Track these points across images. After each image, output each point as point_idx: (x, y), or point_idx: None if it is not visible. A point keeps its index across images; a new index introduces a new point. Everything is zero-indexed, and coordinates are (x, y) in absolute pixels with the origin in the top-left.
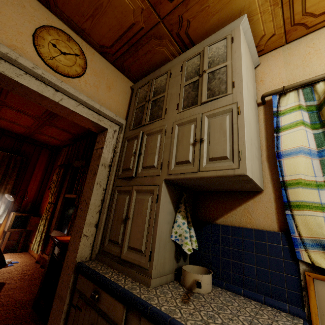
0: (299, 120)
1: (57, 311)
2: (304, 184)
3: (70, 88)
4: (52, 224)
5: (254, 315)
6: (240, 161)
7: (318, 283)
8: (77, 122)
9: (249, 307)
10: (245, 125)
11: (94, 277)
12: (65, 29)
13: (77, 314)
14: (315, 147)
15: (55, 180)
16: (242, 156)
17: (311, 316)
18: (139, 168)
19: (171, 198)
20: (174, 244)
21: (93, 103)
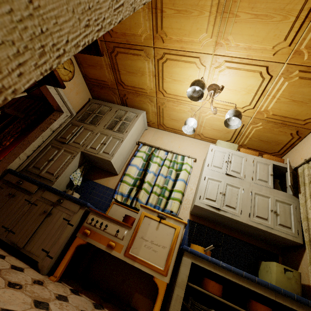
0: (142, 156)
1: None
2: (130, 176)
3: None
4: None
5: None
6: (112, 156)
7: (114, 205)
8: (48, 99)
9: None
10: (120, 146)
11: (22, 175)
12: (72, 58)
13: None
14: (140, 167)
15: None
16: (113, 155)
17: (106, 213)
18: (71, 141)
19: (79, 161)
20: (70, 180)
21: (64, 97)
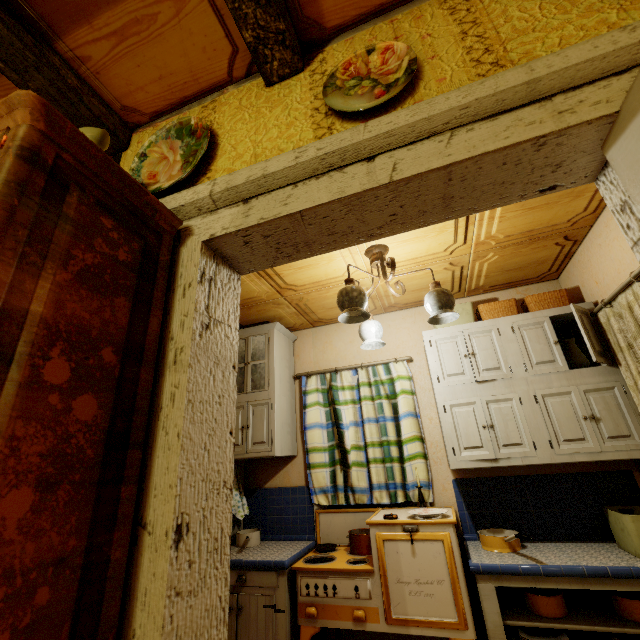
0: (317, 400)
1: None
2: (318, 449)
3: None
4: None
5: (284, 546)
6: (272, 446)
7: (321, 515)
8: None
9: (283, 544)
10: (275, 418)
11: None
12: None
13: None
14: (325, 421)
15: None
16: (273, 442)
17: (317, 537)
18: None
19: None
20: None
21: None
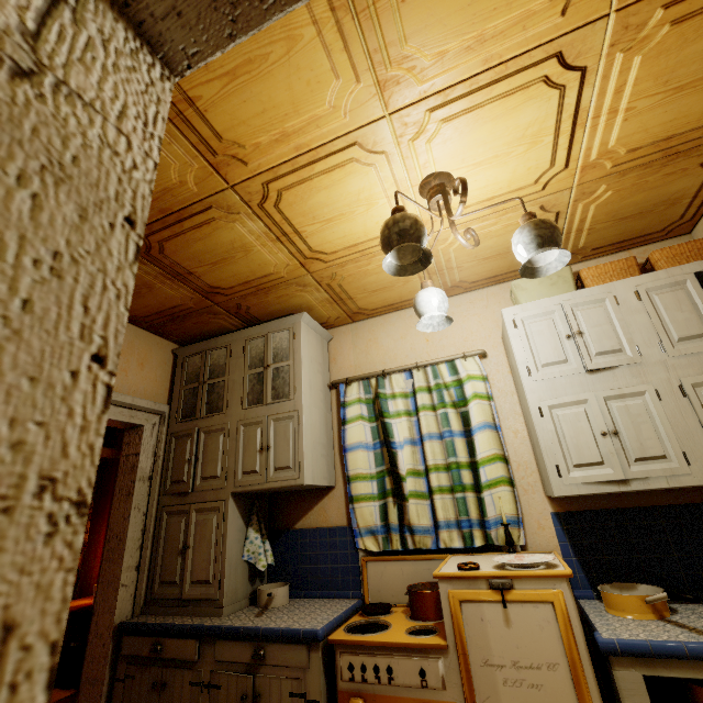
0: (359, 414)
1: (91, 700)
2: (362, 477)
3: None
4: None
5: (320, 607)
6: (300, 471)
7: (369, 565)
8: None
9: (319, 604)
10: (304, 435)
11: (152, 628)
12: None
13: (129, 684)
14: (371, 440)
15: None
16: (302, 466)
17: (364, 593)
18: (197, 480)
19: (241, 512)
20: (247, 564)
21: (123, 398)
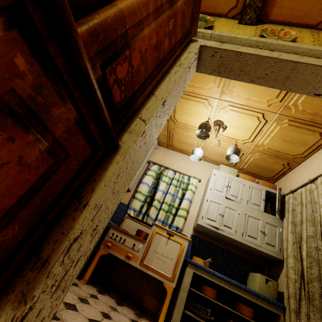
0: (152, 174)
1: None
2: (141, 193)
3: None
4: None
5: None
6: None
7: (127, 219)
8: None
9: None
10: None
11: None
12: None
13: None
14: (151, 184)
15: None
16: None
17: (121, 226)
18: None
19: None
20: None
21: None
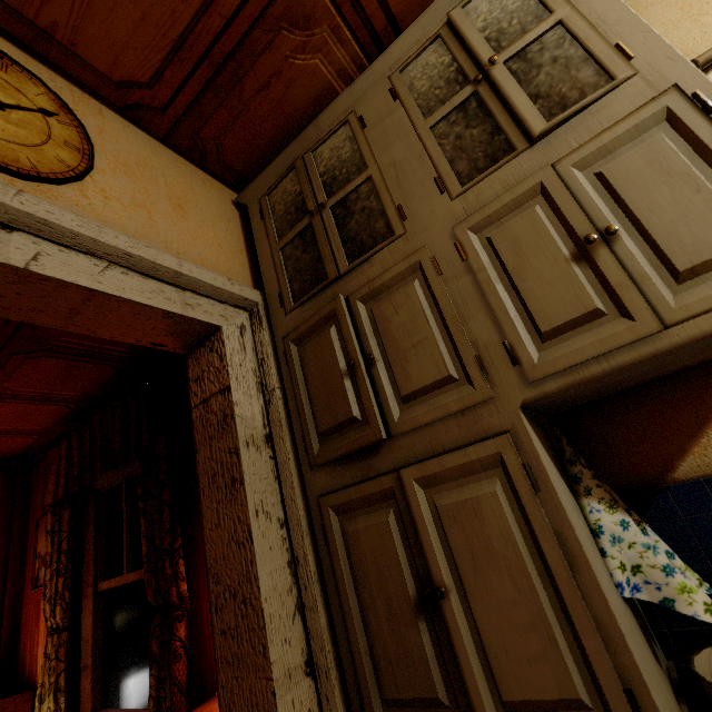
0: None
1: None
2: None
3: (60, 211)
4: (80, 697)
5: None
6: None
7: None
8: (109, 335)
9: None
10: None
11: None
12: None
13: None
14: None
15: (49, 555)
16: None
17: None
18: (390, 407)
19: (551, 460)
20: (628, 608)
21: (153, 255)
